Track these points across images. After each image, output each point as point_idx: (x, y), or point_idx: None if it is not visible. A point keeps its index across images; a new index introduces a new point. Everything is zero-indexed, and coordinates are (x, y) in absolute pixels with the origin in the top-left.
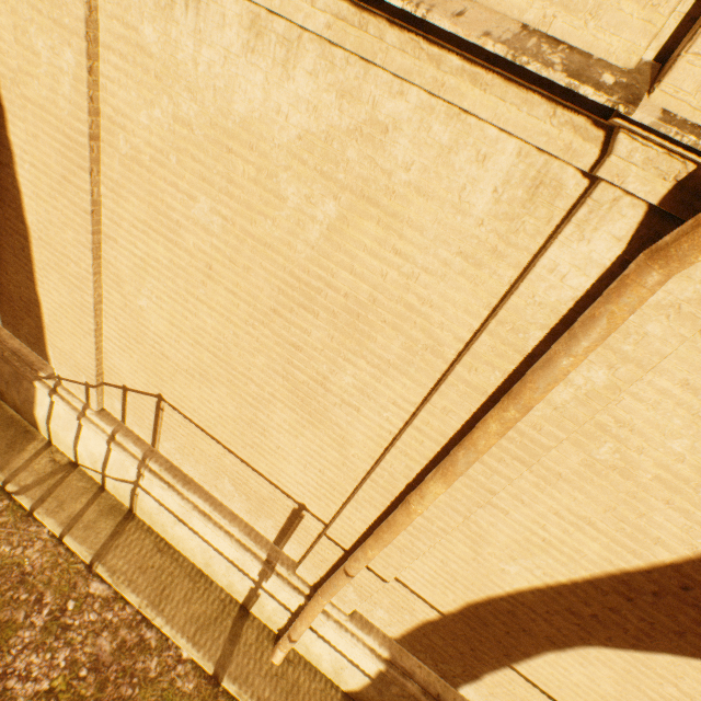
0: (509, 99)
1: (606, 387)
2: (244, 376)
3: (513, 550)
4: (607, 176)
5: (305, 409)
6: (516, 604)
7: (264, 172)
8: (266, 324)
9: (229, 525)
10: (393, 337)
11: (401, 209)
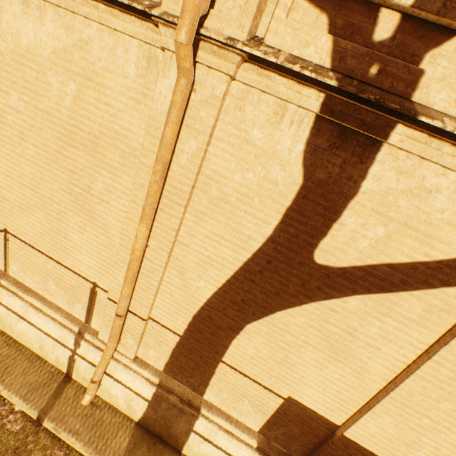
0: (126, 21)
1: (197, 149)
2: (50, 199)
3: (198, 271)
4: (163, 45)
5: (83, 211)
6: (210, 309)
7: (40, 73)
8: (55, 161)
9: (54, 313)
10: (115, 152)
11: (102, 81)
